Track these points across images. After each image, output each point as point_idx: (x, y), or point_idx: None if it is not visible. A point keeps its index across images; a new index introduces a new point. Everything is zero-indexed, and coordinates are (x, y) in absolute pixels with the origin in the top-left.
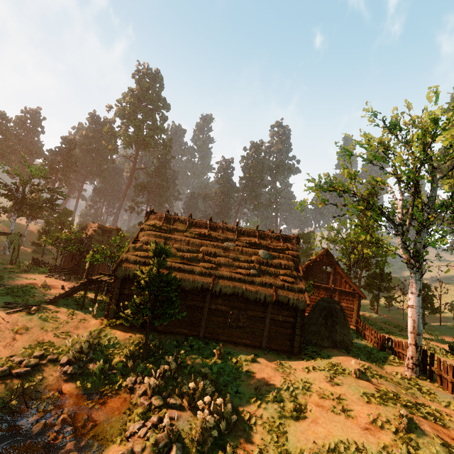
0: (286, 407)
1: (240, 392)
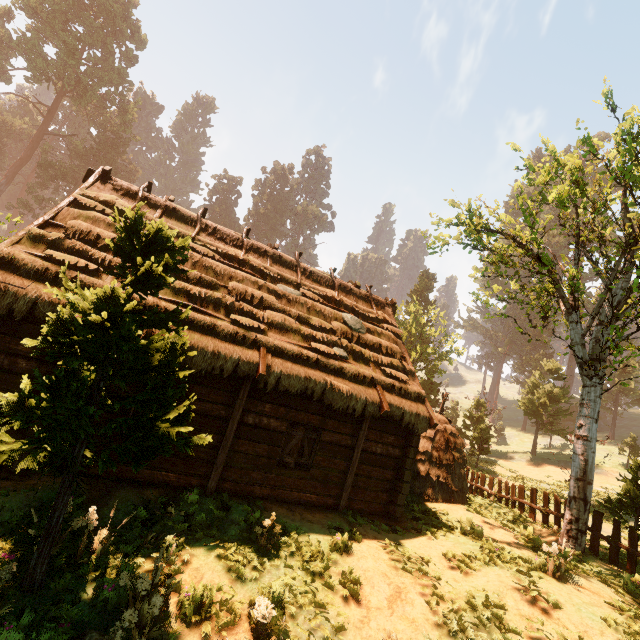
0: None
1: None
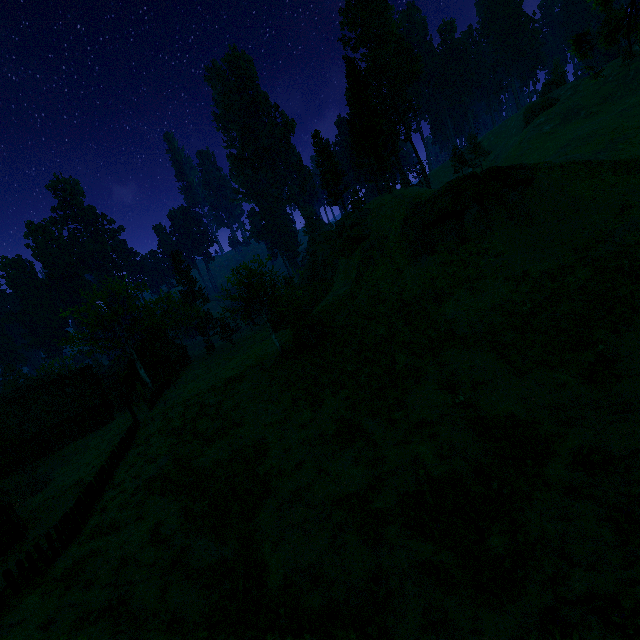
0: (93, 443)
1: (78, 452)
